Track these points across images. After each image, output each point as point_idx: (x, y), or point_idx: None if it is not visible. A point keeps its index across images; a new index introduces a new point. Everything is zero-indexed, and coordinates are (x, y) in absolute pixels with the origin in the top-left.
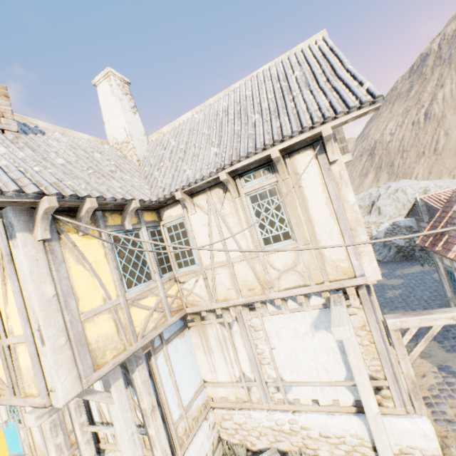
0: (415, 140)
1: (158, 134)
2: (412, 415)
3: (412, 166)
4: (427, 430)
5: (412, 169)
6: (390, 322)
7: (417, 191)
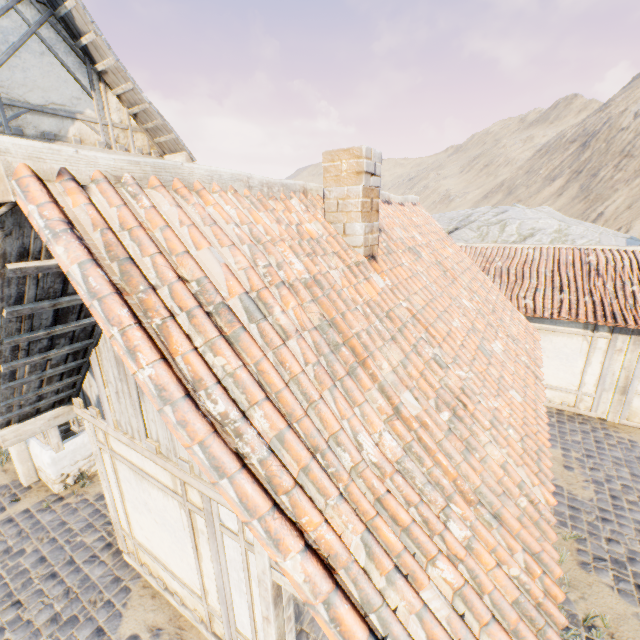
0: None
1: None
2: (49, 446)
3: (618, 187)
4: (44, 460)
5: (614, 192)
6: None
7: (521, 232)
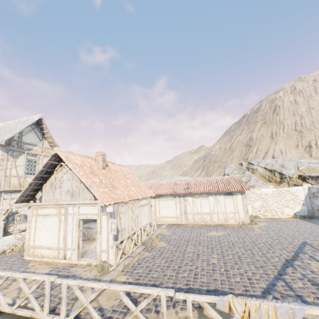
0: (221, 158)
1: None
2: None
3: (214, 171)
4: None
5: (213, 173)
6: (1, 207)
7: None
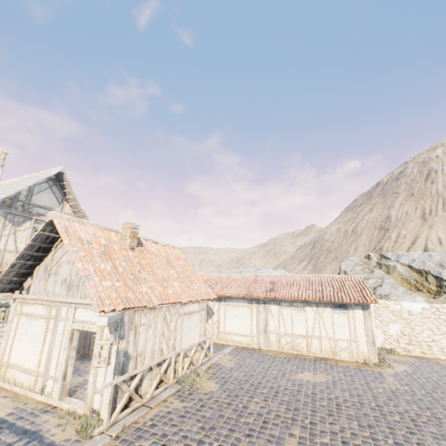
0: (339, 245)
1: (4, 182)
2: None
3: (327, 265)
4: None
5: (325, 267)
6: None
7: None
